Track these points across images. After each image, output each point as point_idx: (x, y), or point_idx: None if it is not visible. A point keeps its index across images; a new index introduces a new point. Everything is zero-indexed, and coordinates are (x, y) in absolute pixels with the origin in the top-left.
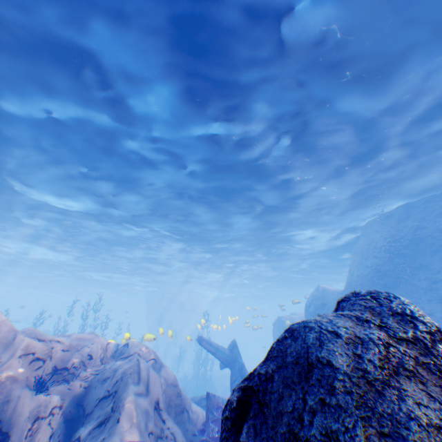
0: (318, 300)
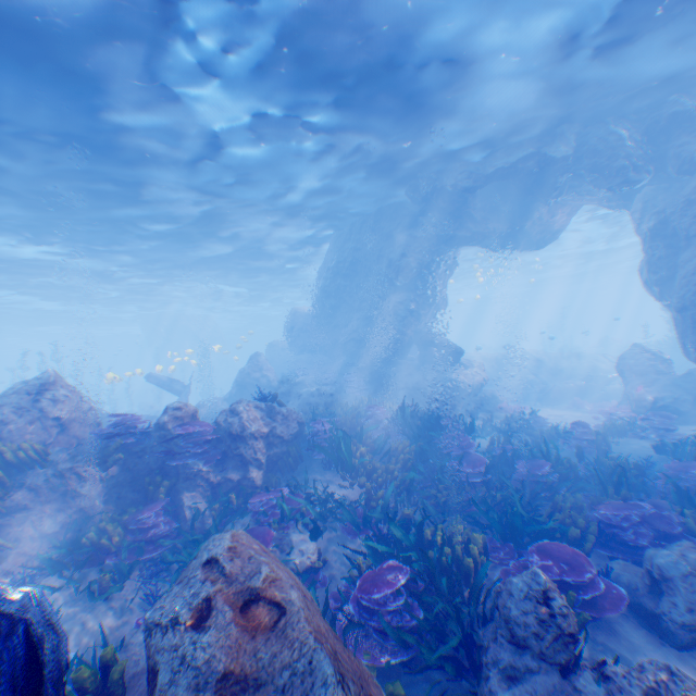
0: (290, 325)
